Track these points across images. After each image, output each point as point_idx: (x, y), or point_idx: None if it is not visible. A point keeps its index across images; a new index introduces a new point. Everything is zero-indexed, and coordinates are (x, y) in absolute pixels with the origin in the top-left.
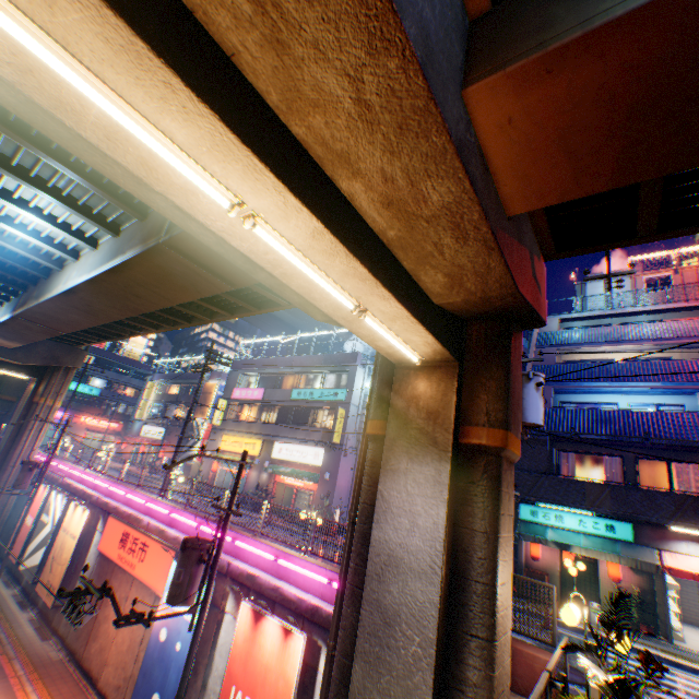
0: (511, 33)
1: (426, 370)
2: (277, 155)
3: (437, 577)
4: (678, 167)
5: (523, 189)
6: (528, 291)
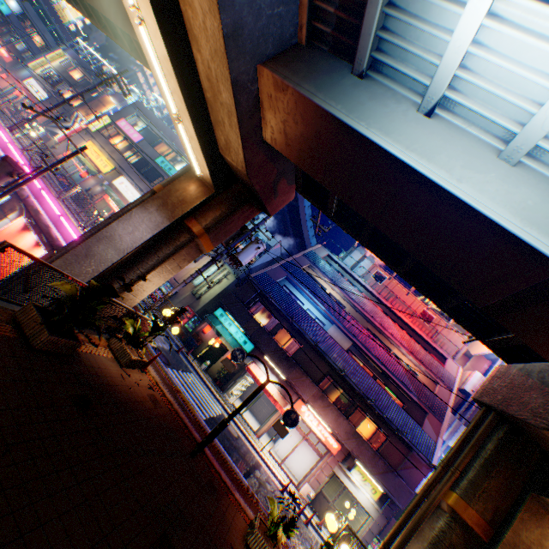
0: (293, 64)
1: (201, 184)
2: (163, 8)
3: (124, 255)
4: (311, 175)
5: (272, 134)
6: (261, 186)
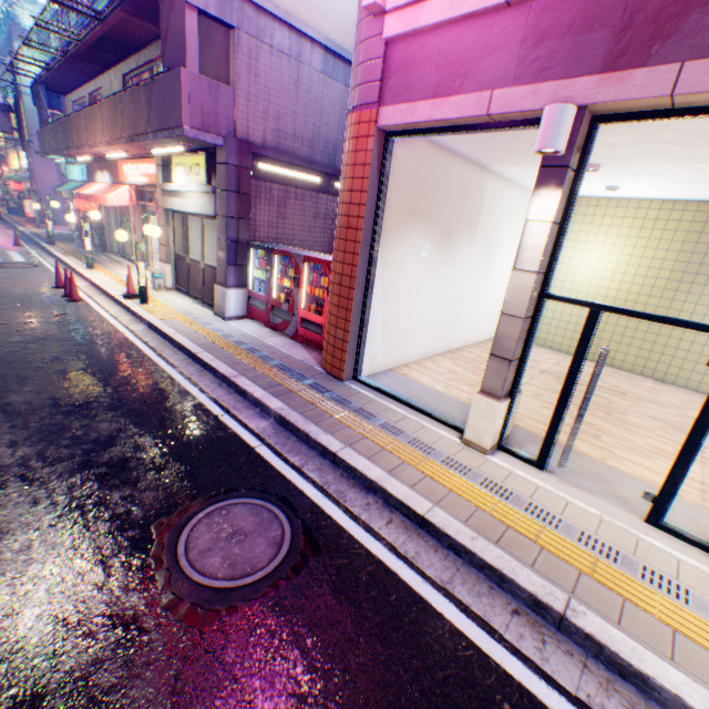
0: None
1: None
2: None
3: None
4: None
5: None
6: None
